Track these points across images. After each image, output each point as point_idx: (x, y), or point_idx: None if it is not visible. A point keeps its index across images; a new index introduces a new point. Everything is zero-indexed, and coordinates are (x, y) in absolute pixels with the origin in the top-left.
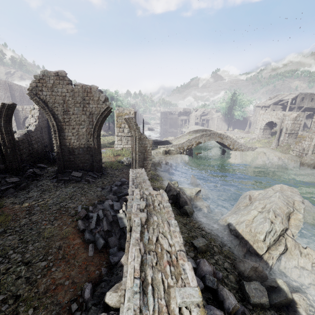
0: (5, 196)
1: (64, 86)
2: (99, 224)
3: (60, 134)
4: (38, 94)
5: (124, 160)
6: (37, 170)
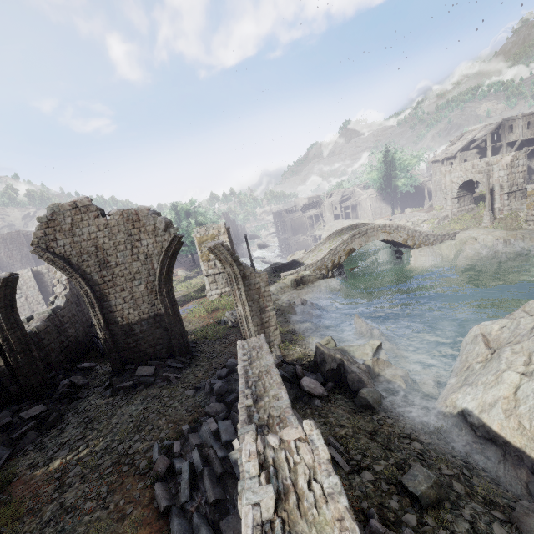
0: (20, 451)
1: (92, 221)
2: (196, 485)
3: (102, 306)
4: (50, 248)
5: (228, 316)
6: (77, 378)
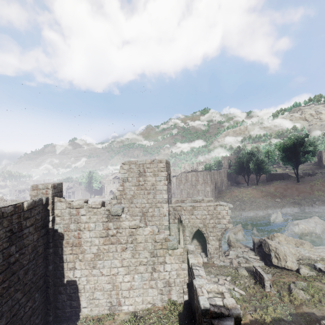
0: None
1: (2, 202)
2: None
3: None
4: None
5: None
6: None
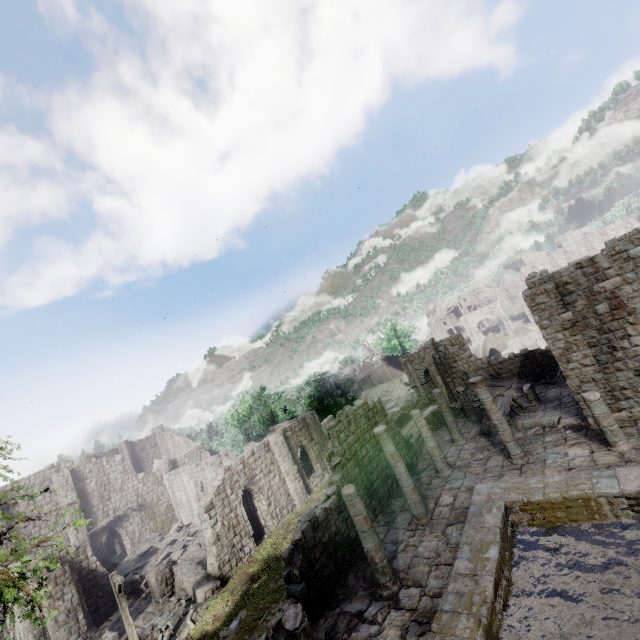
0: None
1: None
2: None
3: None
4: None
5: None
6: None
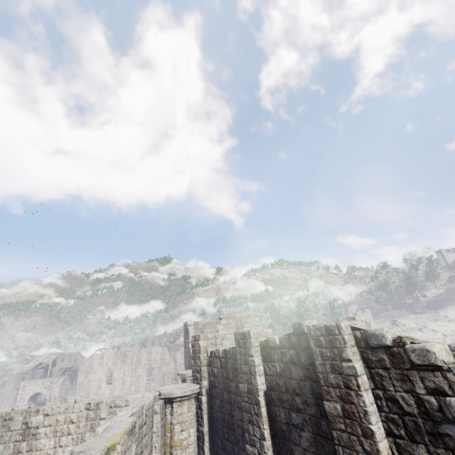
0: None
1: None
2: None
3: None
4: None
5: None
6: None
